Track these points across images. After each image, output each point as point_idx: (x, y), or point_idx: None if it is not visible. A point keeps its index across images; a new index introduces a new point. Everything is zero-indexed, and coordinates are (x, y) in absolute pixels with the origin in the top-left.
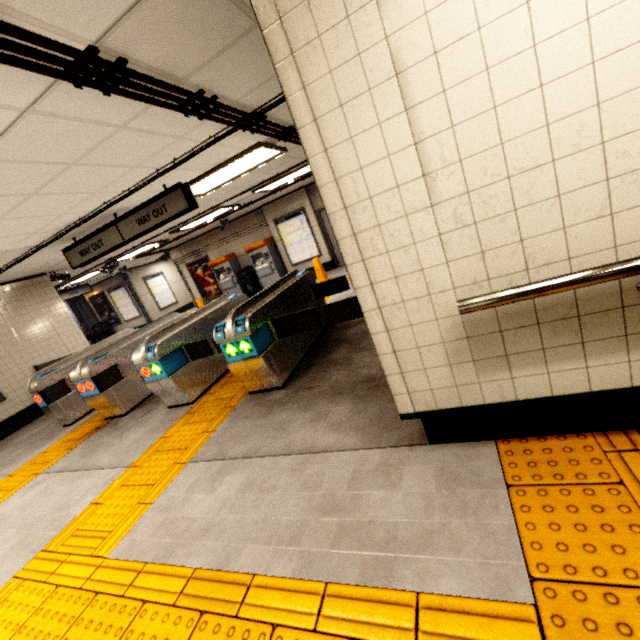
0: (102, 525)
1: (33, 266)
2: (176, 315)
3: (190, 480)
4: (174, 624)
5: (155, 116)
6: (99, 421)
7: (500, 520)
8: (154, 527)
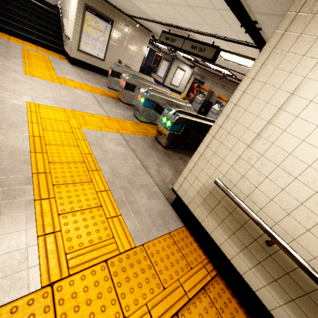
0: (88, 121)
1: (151, 26)
2: (168, 91)
3: (115, 137)
4: (78, 156)
5: (231, 16)
6: (116, 96)
7: (156, 233)
8: (96, 136)
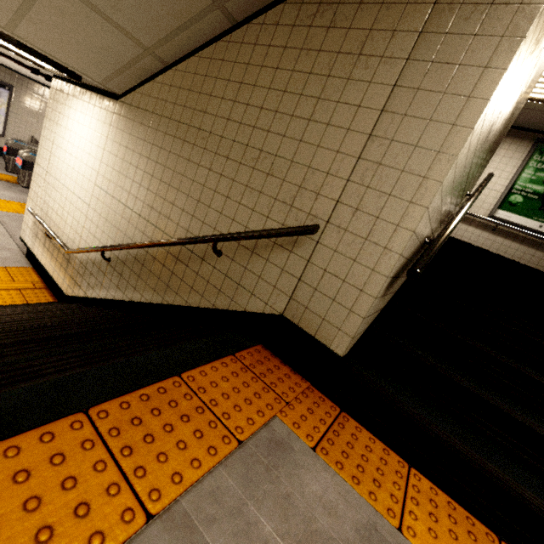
0: None
1: None
2: None
3: None
4: None
5: None
6: (15, 180)
7: None
8: None
